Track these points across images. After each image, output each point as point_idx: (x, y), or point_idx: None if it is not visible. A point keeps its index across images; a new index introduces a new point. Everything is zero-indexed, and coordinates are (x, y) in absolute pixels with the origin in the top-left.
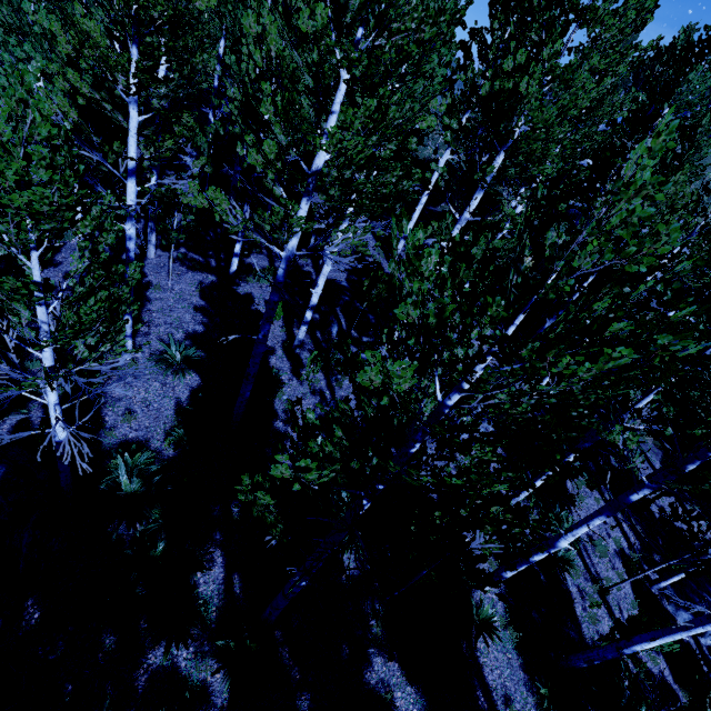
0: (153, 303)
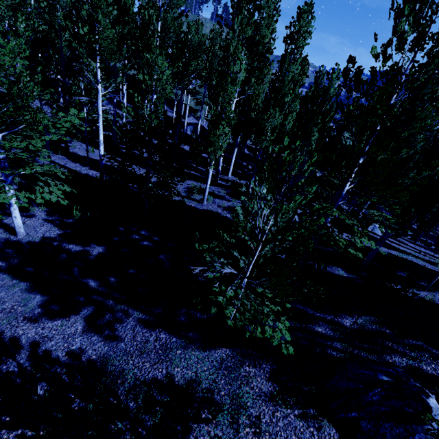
0: None
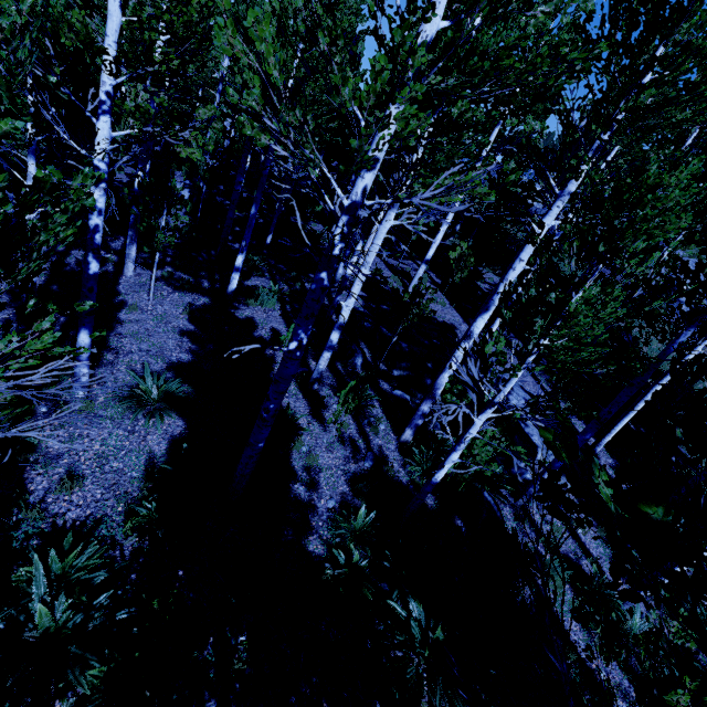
0: (126, 326)
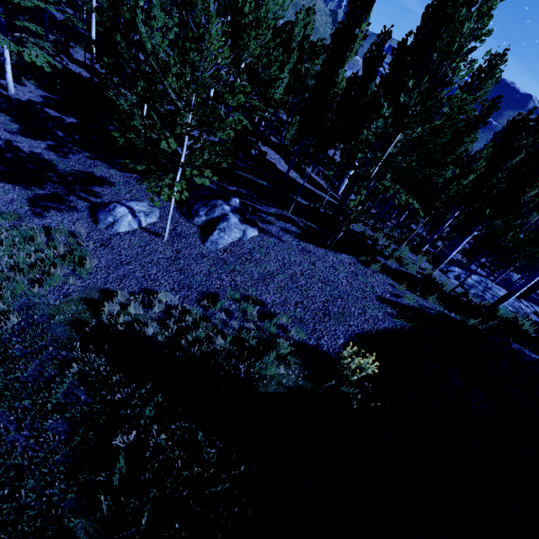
0: None
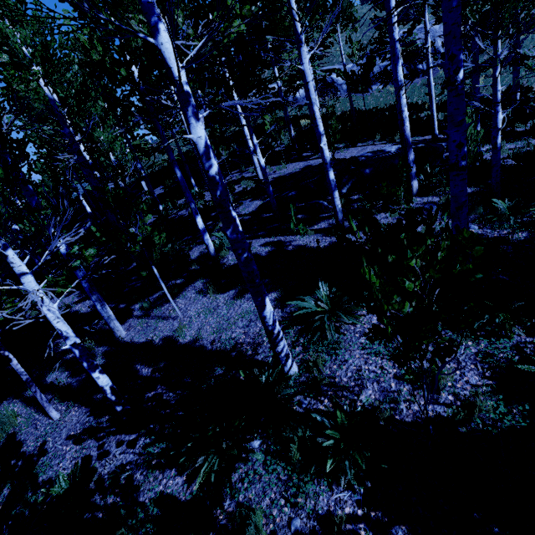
0: (203, 337)
